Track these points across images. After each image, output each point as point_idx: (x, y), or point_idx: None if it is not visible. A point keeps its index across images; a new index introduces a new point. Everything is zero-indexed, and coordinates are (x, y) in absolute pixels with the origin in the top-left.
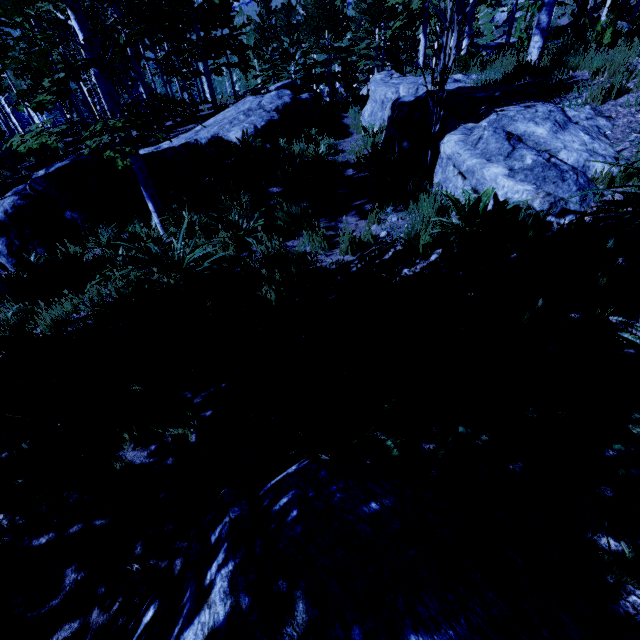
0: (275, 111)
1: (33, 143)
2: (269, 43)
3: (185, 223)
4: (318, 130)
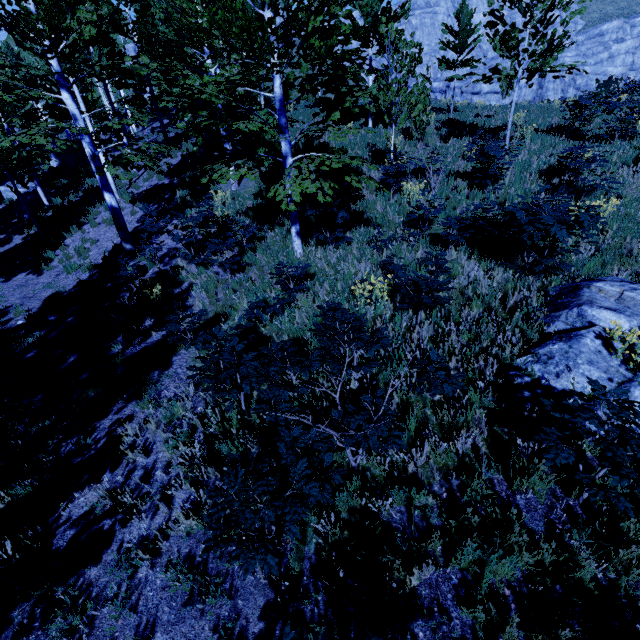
0: None
1: None
2: None
3: None
4: None
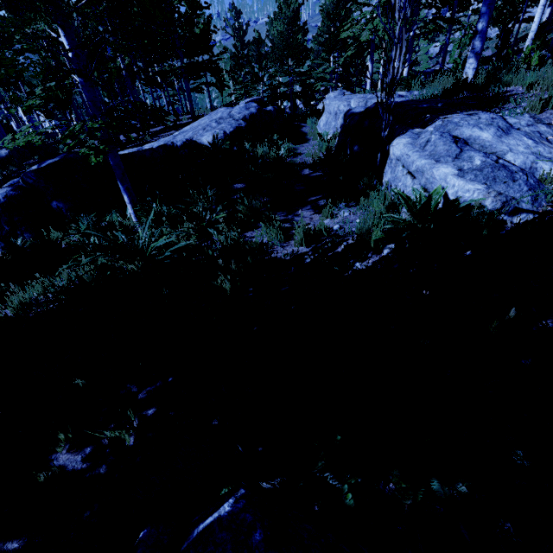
0: (243, 120)
1: (20, 141)
2: (242, 68)
3: (152, 214)
4: (280, 136)
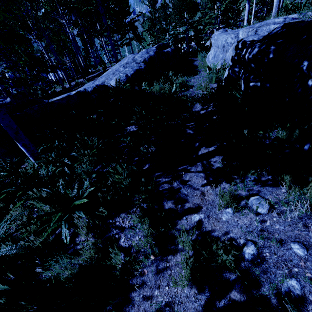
0: (143, 62)
1: None
2: (155, 26)
3: None
4: (175, 71)
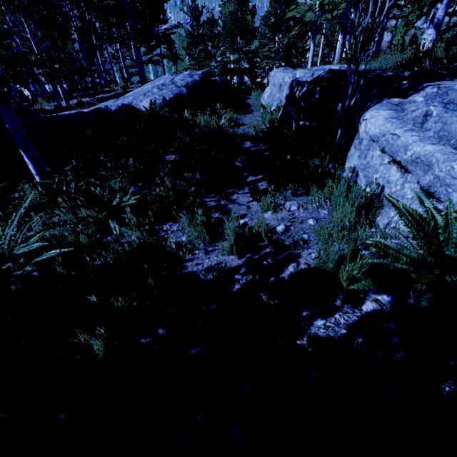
0: (185, 87)
1: None
2: (197, 46)
3: (28, 200)
4: (224, 106)
